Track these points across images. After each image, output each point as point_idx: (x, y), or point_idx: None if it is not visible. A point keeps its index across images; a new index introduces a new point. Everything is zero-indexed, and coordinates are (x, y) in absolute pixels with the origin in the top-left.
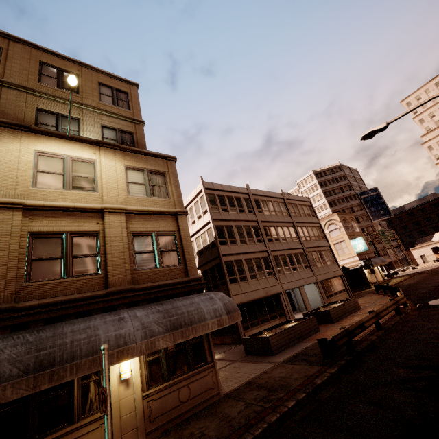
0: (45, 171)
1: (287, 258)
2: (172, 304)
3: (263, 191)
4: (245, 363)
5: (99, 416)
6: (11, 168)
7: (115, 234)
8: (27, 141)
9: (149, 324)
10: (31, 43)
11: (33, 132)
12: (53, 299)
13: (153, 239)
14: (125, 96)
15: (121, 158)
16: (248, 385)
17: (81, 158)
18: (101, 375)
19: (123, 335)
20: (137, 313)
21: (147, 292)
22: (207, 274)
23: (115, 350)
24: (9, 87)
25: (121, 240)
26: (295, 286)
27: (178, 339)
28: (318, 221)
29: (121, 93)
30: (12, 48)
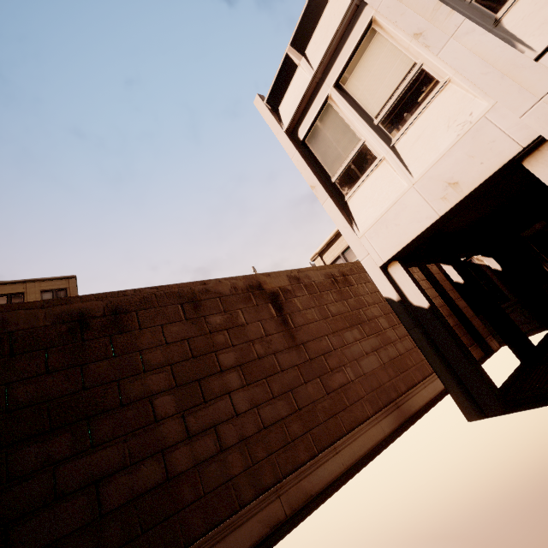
0: None
1: None
2: None
3: None
4: None
5: None
6: None
7: None
8: None
9: None
10: None
11: None
12: None
13: None
14: (64, 292)
15: None
16: None
17: None
18: None
19: None
20: None
21: None
22: None
23: None
24: None
25: None
26: None
27: None
28: None
29: (61, 291)
30: None
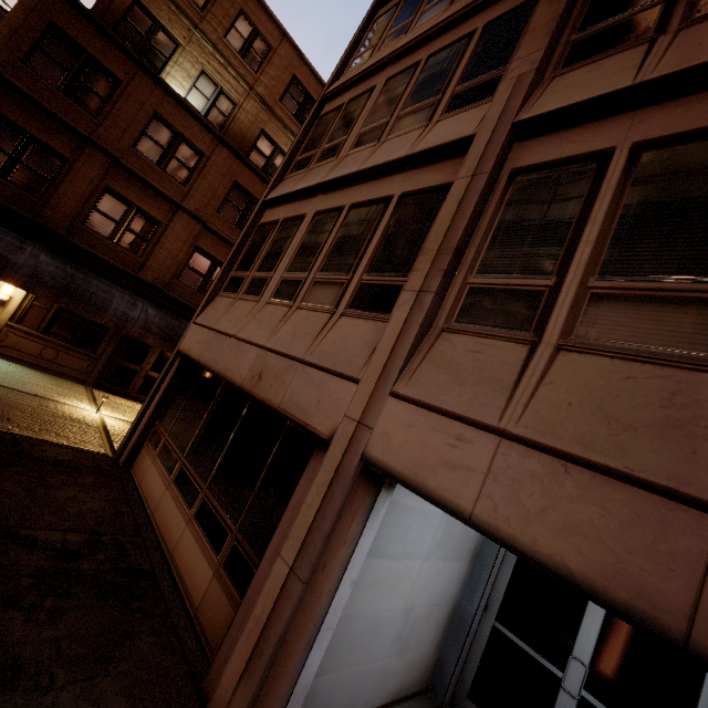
0: None
1: None
2: None
3: None
4: None
5: None
6: None
7: None
8: None
9: None
10: None
11: None
12: None
13: None
14: None
15: None
16: None
17: None
18: None
19: None
20: None
21: None
22: None
23: None
24: None
25: None
26: (594, 564)
27: None
28: None
29: None
30: None
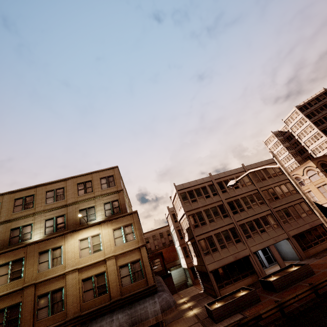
0: (83, 248)
1: (254, 223)
2: (135, 309)
3: (224, 172)
4: (201, 325)
5: None
6: (72, 252)
7: (111, 270)
8: (76, 236)
9: (122, 323)
10: (73, 176)
11: (77, 231)
12: (92, 309)
13: (129, 266)
14: (112, 178)
15: (110, 226)
16: None
17: (94, 234)
18: None
19: None
20: (119, 316)
21: (127, 300)
22: (193, 246)
23: None
24: (69, 205)
25: (114, 273)
26: (264, 246)
27: None
28: (286, 177)
29: (110, 177)
30: (67, 184)
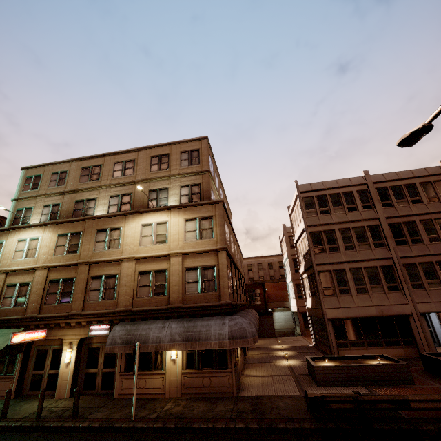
0: (145, 235)
1: (437, 268)
2: (194, 323)
3: (397, 172)
4: (292, 380)
5: (160, 373)
6: (132, 238)
7: (175, 270)
8: (138, 220)
9: (174, 334)
10: (147, 147)
11: (140, 213)
12: (144, 308)
13: (199, 271)
14: (197, 153)
15: (182, 214)
16: (256, 398)
17: (161, 221)
18: (163, 352)
19: (160, 337)
20: (173, 325)
21: (188, 310)
22: (310, 280)
23: (154, 344)
24: (138, 183)
25: (178, 274)
26: None
27: (188, 348)
28: None
29: (195, 152)
30: (139, 156)
